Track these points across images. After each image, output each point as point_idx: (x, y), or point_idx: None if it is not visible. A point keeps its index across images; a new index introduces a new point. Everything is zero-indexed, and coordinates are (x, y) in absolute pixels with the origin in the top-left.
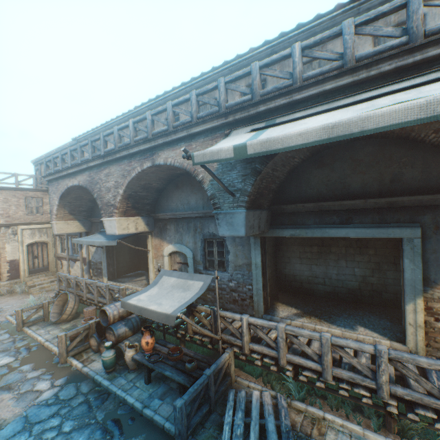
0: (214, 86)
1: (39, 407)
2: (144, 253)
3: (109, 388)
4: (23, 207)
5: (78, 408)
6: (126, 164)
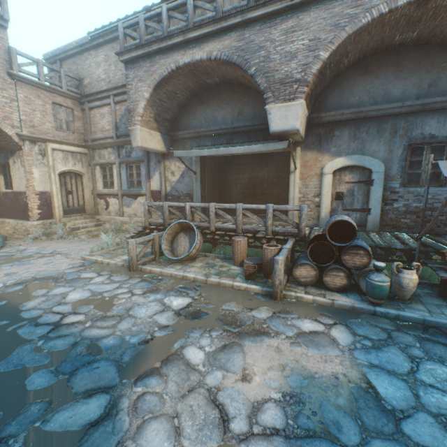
0: None
1: (367, 352)
2: (227, 190)
3: (430, 321)
4: (49, 116)
5: (433, 348)
6: (347, 4)
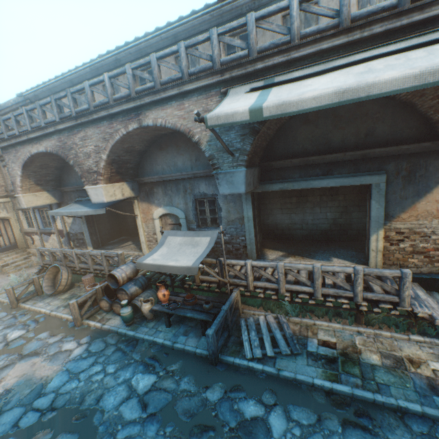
0: (206, 37)
1: (76, 361)
2: (125, 219)
3: (136, 336)
4: None
5: (114, 355)
6: (107, 126)
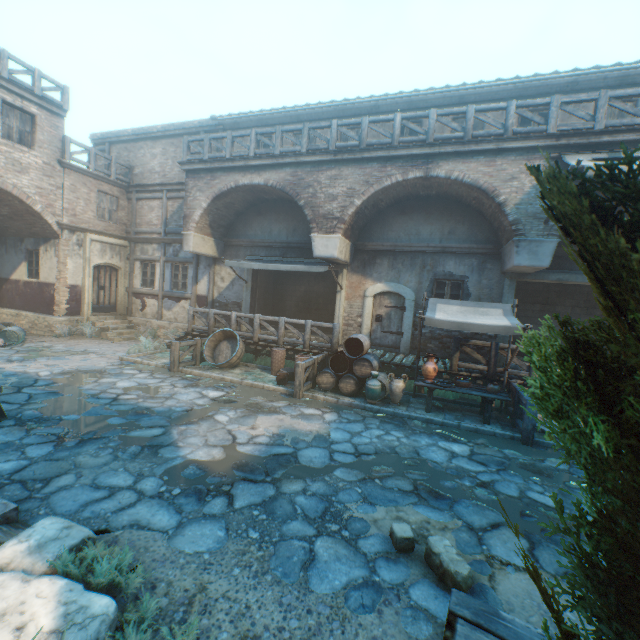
0: (545, 102)
1: (340, 423)
2: (281, 301)
3: (398, 413)
4: (93, 205)
5: (386, 425)
6: (375, 169)
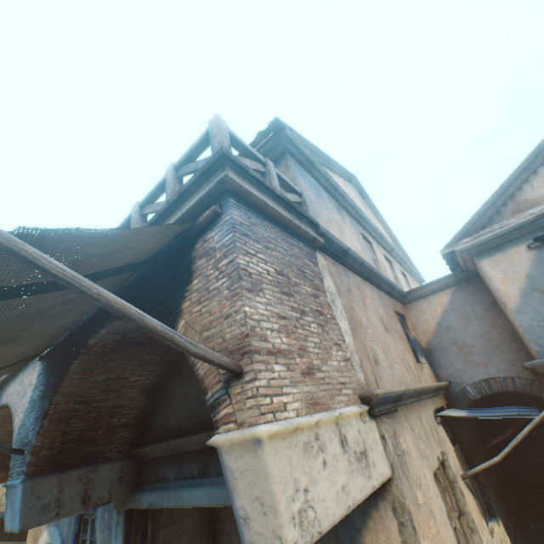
0: None
1: None
2: None
3: None
4: None
5: None
6: None
